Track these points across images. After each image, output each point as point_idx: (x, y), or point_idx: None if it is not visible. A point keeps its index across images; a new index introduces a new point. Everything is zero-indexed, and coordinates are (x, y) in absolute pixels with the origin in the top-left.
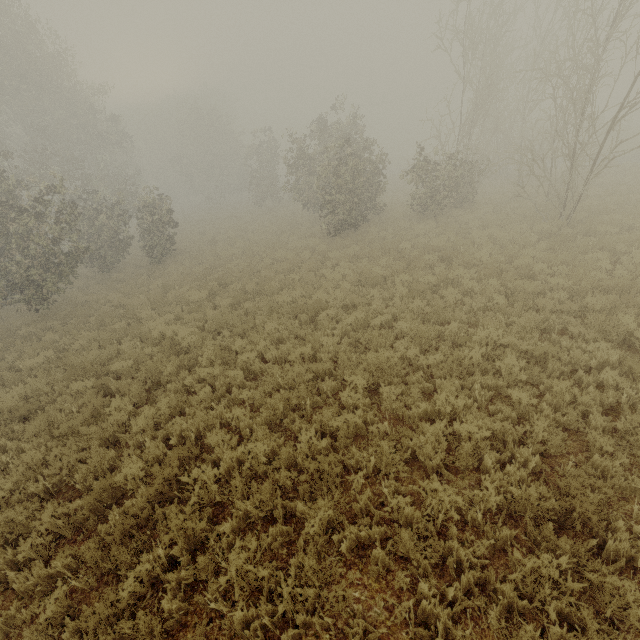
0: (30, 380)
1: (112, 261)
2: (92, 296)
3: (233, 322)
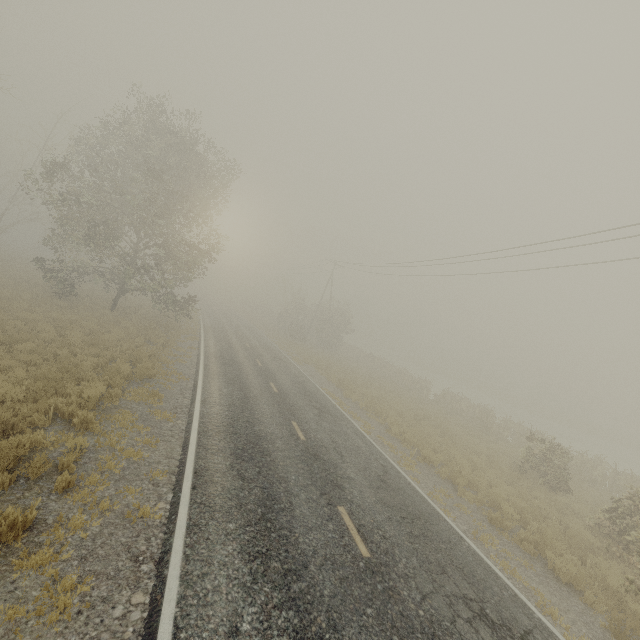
0: None
1: None
2: None
3: None
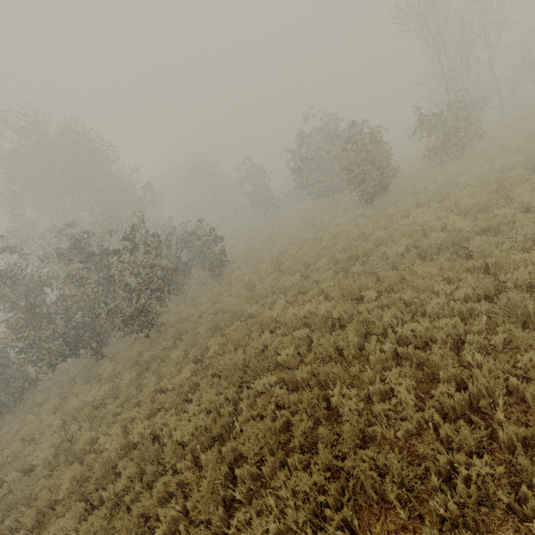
0: (190, 396)
1: (183, 283)
2: (186, 312)
3: (362, 284)
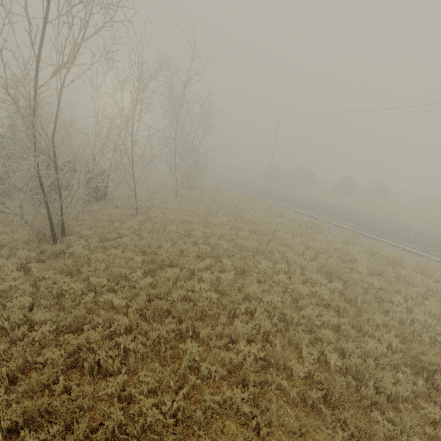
0: None
1: None
2: None
3: None
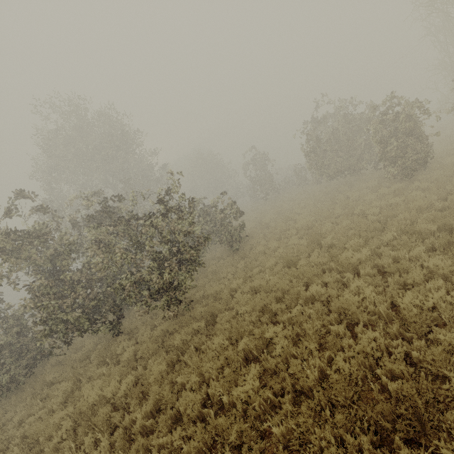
0: (274, 430)
1: (202, 256)
2: (213, 288)
3: None
